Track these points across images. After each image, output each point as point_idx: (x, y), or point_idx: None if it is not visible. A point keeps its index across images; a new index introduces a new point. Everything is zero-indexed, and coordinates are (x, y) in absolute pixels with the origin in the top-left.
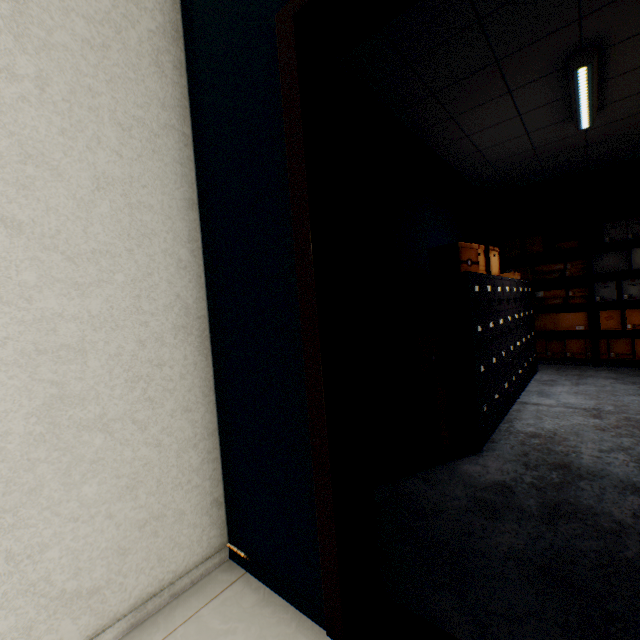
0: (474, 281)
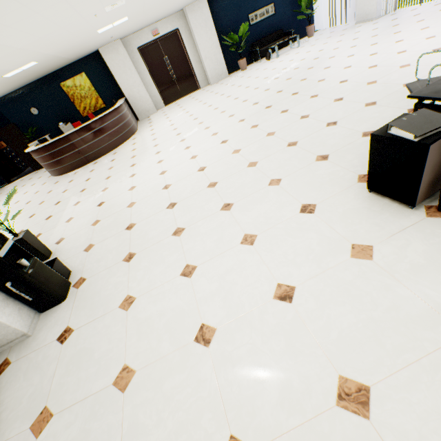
0: (4, 150)
